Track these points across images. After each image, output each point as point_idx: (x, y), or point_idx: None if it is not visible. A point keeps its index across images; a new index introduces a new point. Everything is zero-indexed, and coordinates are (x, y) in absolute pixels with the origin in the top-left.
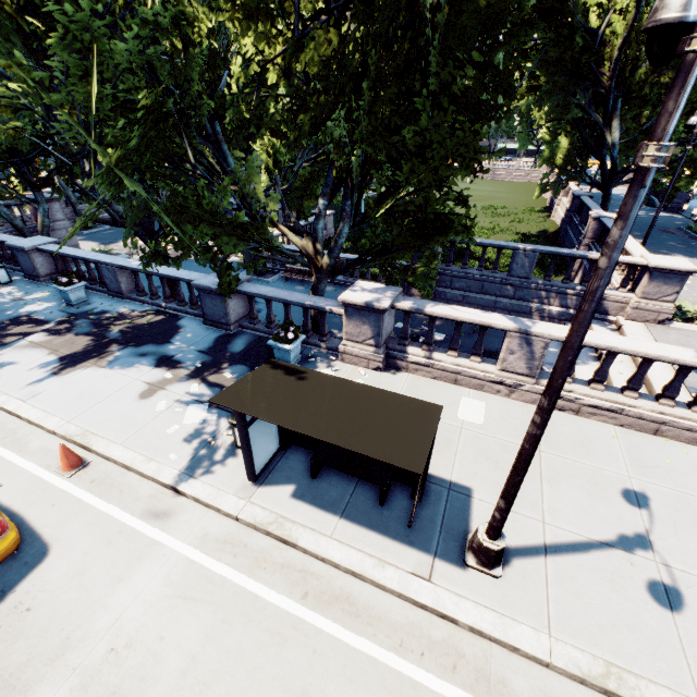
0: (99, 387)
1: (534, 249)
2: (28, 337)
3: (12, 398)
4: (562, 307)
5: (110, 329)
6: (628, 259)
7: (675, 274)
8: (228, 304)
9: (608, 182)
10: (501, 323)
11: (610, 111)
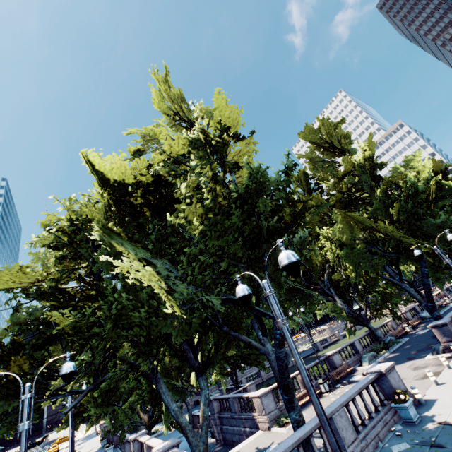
0: None
1: (231, 397)
2: None
3: None
4: (249, 427)
5: None
6: (250, 394)
7: (258, 399)
8: (126, 447)
9: (361, 322)
10: (143, 440)
11: (331, 294)
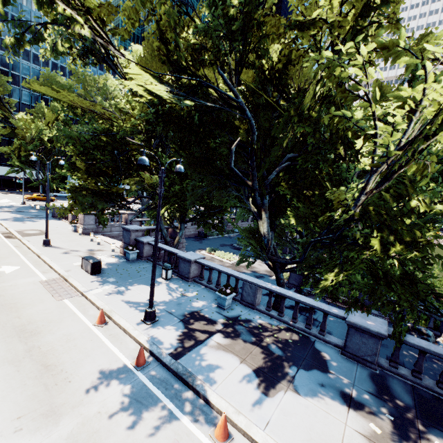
0: (318, 427)
1: None
2: (213, 336)
3: (250, 421)
4: None
5: (267, 342)
6: None
7: None
8: (380, 345)
9: None
10: None
11: None
